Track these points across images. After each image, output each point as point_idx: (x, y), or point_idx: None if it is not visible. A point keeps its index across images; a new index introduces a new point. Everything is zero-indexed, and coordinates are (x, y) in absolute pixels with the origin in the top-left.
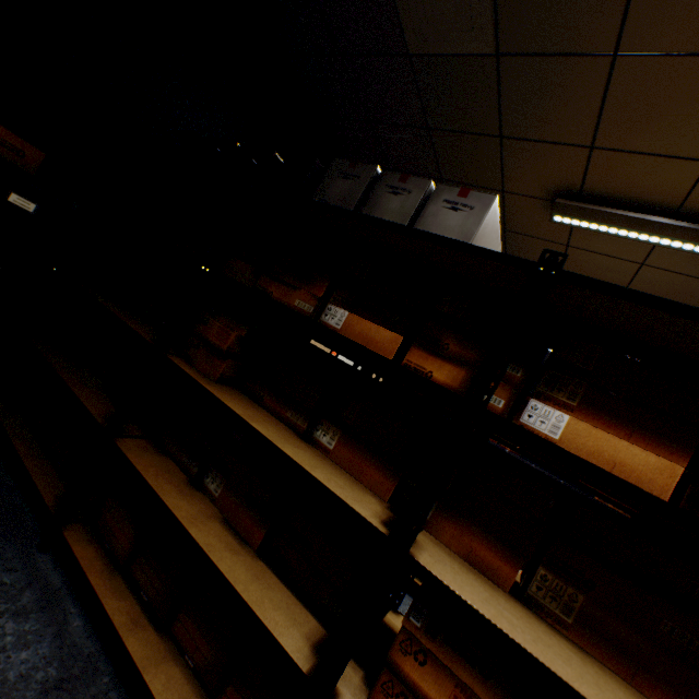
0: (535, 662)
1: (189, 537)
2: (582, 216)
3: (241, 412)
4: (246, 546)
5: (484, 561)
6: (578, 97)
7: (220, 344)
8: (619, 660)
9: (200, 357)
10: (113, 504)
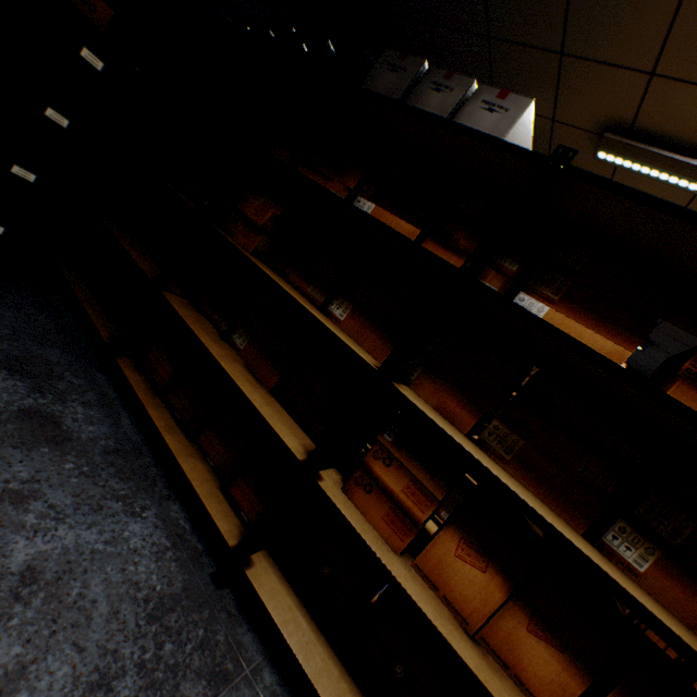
0: (471, 457)
1: (219, 366)
2: (627, 154)
3: (271, 275)
4: (262, 386)
5: (451, 412)
6: (649, 11)
7: (257, 220)
8: (539, 486)
9: (238, 231)
10: (155, 346)
